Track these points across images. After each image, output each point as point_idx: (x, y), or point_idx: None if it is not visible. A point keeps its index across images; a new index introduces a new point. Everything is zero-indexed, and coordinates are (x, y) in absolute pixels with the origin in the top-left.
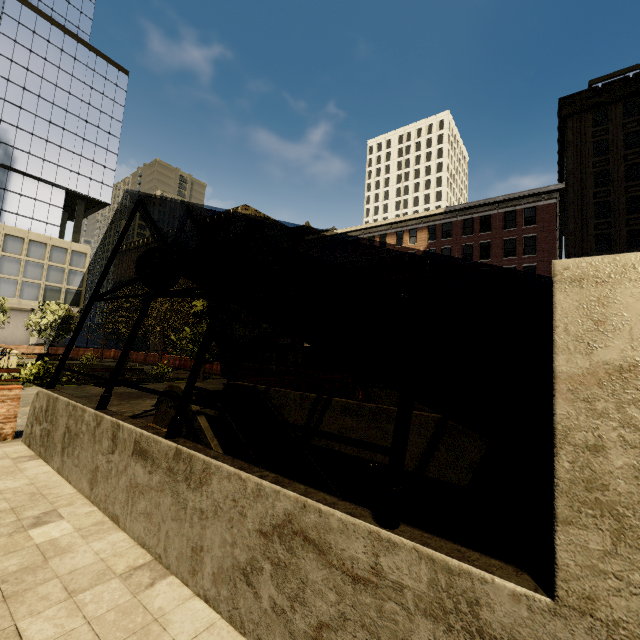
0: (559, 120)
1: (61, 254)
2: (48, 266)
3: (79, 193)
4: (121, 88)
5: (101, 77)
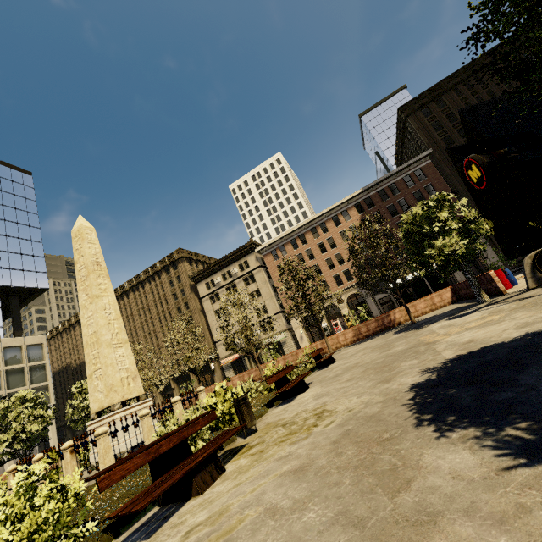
0: (402, 120)
1: (15, 354)
2: (4, 372)
3: (15, 287)
4: (28, 186)
5: (7, 180)
